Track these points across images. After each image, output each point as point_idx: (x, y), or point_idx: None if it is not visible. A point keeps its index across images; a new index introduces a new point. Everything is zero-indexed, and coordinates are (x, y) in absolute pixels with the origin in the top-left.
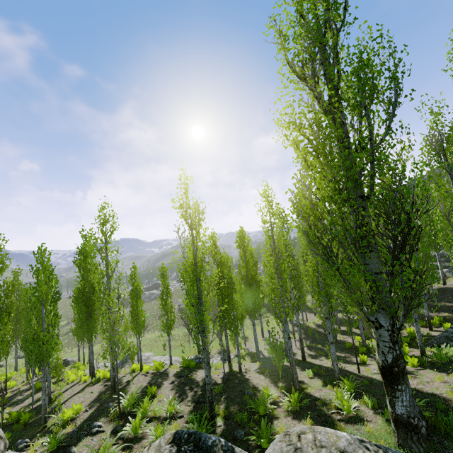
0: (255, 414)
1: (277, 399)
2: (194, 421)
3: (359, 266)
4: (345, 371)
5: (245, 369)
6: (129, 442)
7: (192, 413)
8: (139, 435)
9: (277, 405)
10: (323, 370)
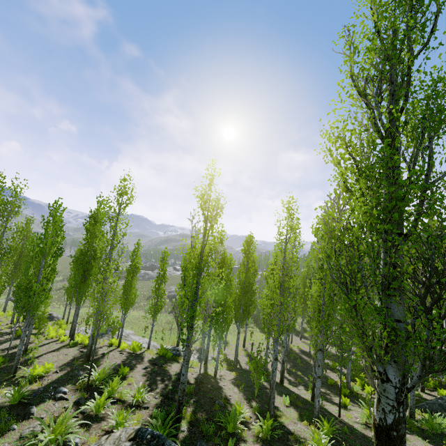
0: (222, 429)
1: (248, 419)
2: (158, 417)
3: (382, 308)
4: (323, 409)
5: (220, 376)
6: (88, 419)
7: (158, 407)
8: (100, 415)
9: (247, 426)
10: (300, 401)
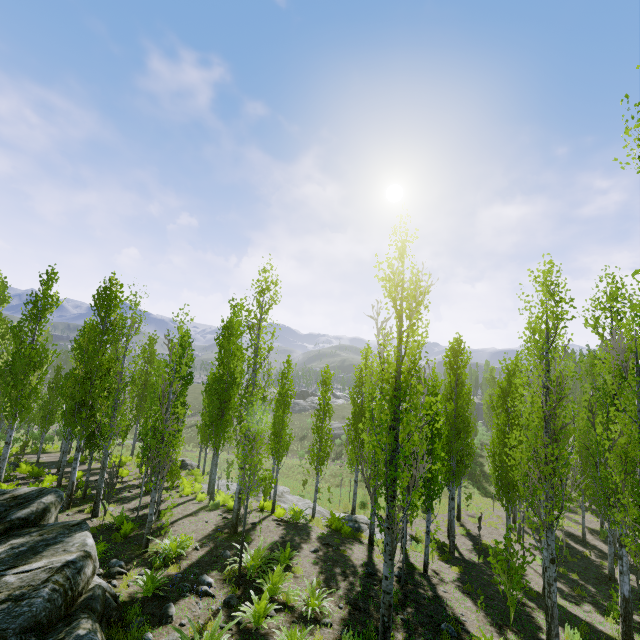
0: None
1: None
2: None
3: None
4: None
5: (433, 572)
6: (246, 635)
7: (346, 624)
8: (261, 629)
9: None
10: (600, 639)
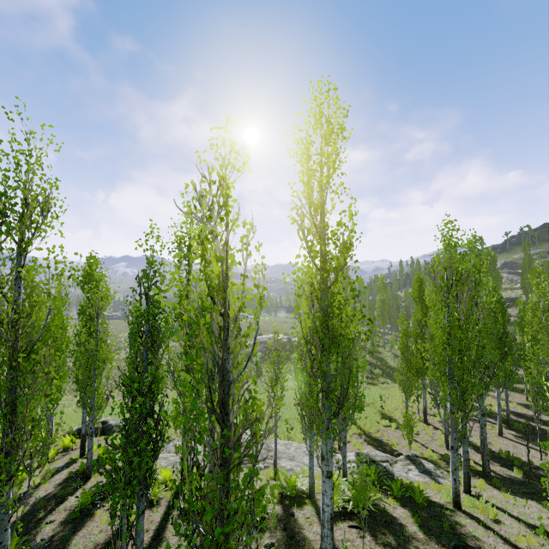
0: None
1: None
2: None
3: None
4: None
5: None
6: None
7: None
8: None
9: None
10: None
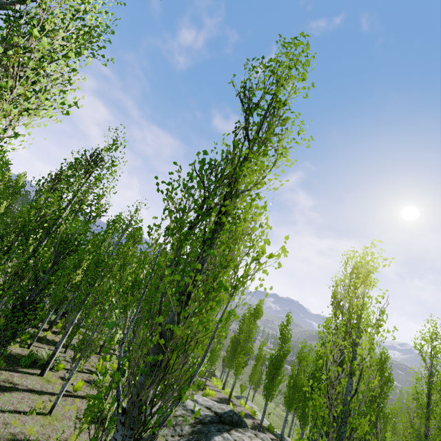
0: None
1: None
2: None
3: None
4: None
5: None
6: None
7: None
8: None
9: None
10: None
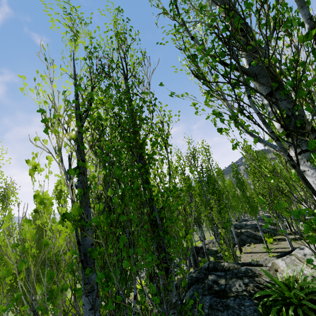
0: None
1: None
2: None
3: None
4: None
5: None
6: None
7: None
8: None
9: None
10: None
